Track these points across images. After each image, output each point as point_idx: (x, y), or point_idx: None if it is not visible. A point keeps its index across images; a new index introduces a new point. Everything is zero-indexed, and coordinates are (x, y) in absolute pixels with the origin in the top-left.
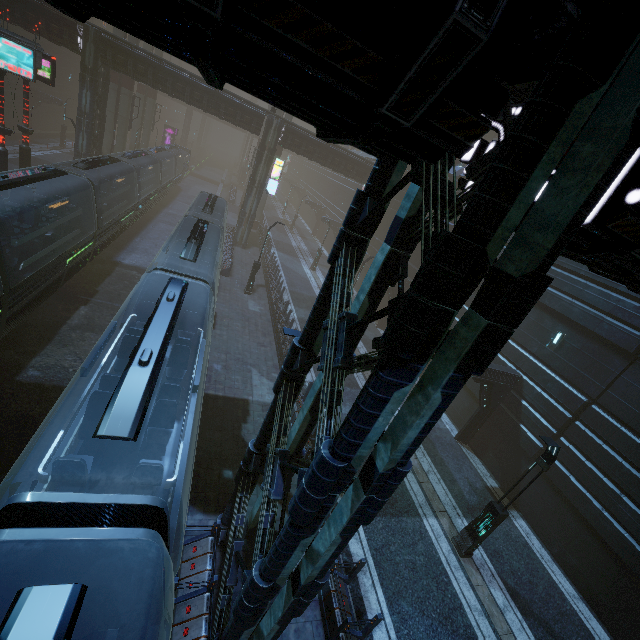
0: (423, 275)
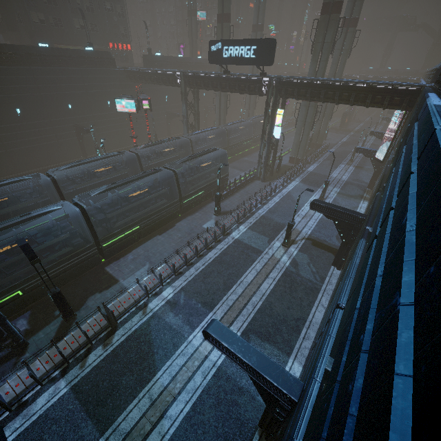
0: None
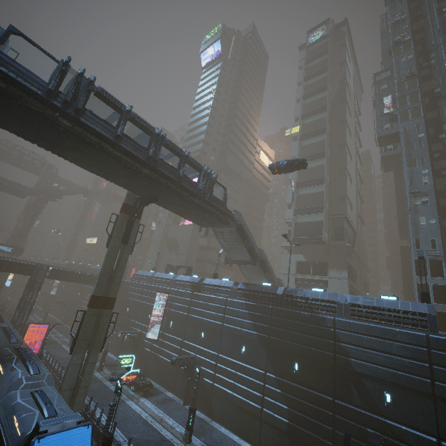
0: (32, 282)
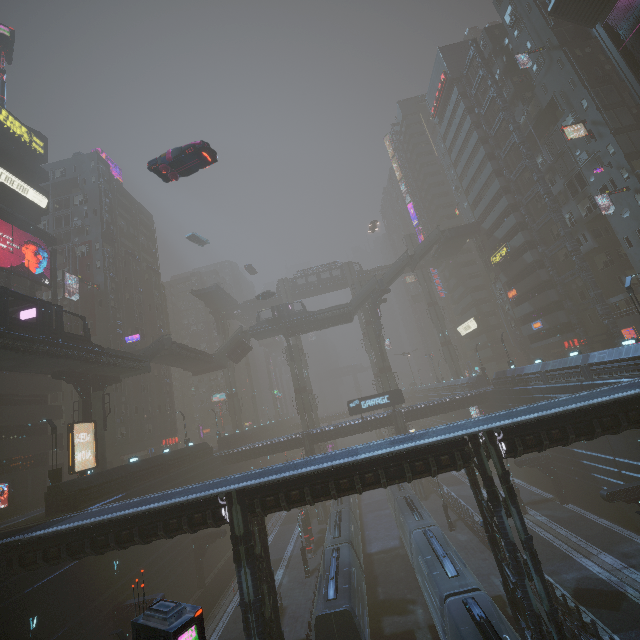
0: (484, 485)
